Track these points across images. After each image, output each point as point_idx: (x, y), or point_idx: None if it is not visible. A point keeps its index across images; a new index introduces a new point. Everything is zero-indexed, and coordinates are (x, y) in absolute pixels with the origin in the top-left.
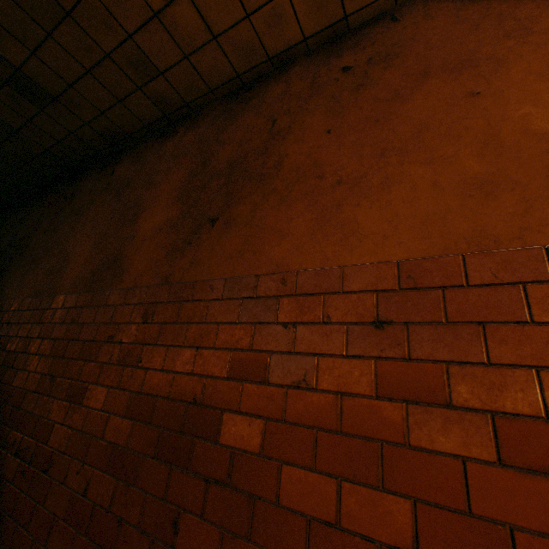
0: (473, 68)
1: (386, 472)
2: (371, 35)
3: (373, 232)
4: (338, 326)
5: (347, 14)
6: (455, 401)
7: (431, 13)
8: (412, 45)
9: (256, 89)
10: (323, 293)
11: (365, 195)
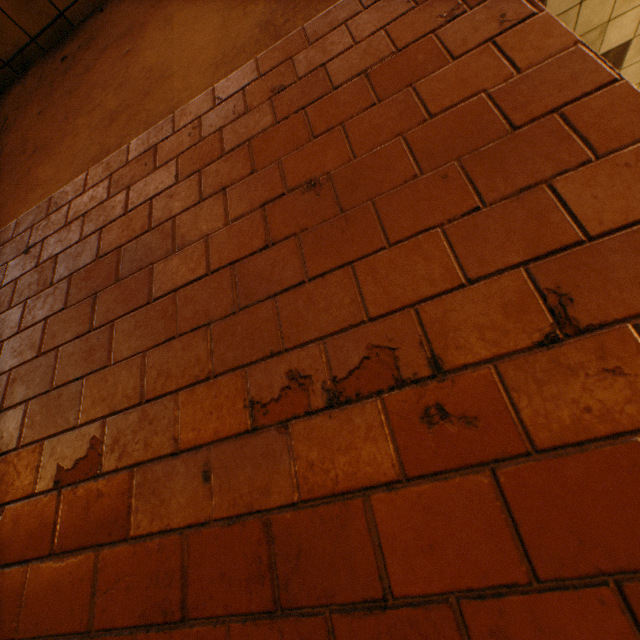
0: (131, 34)
1: (1, 362)
2: (86, 27)
3: (45, 181)
4: (3, 268)
5: (62, 10)
6: (56, 279)
7: (122, 1)
8: (106, 27)
9: (2, 97)
10: (0, 247)
11: (48, 153)
